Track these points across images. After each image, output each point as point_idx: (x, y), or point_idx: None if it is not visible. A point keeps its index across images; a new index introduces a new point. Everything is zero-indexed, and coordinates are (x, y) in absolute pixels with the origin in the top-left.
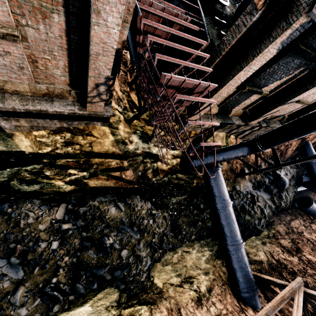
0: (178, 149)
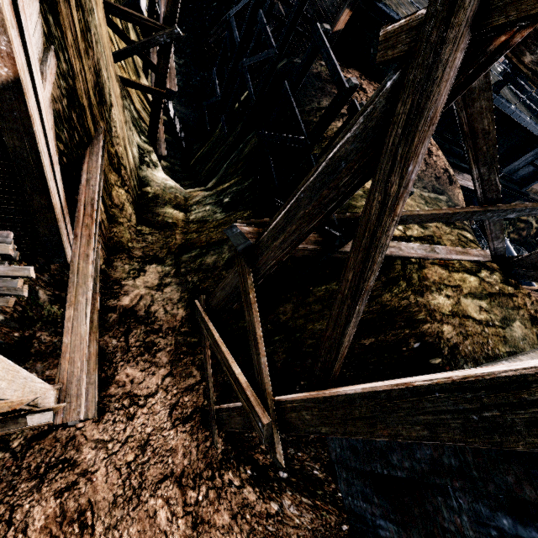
0: (537, 224)
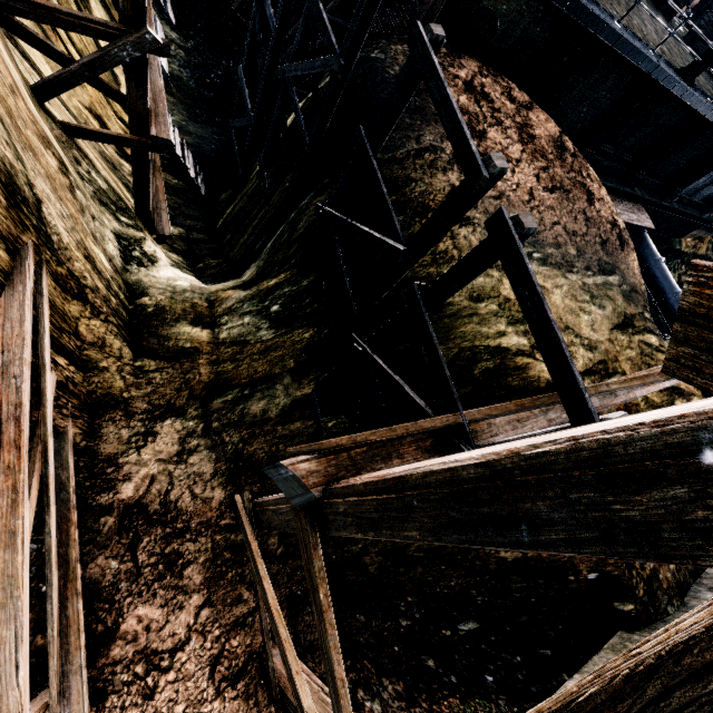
0: None
